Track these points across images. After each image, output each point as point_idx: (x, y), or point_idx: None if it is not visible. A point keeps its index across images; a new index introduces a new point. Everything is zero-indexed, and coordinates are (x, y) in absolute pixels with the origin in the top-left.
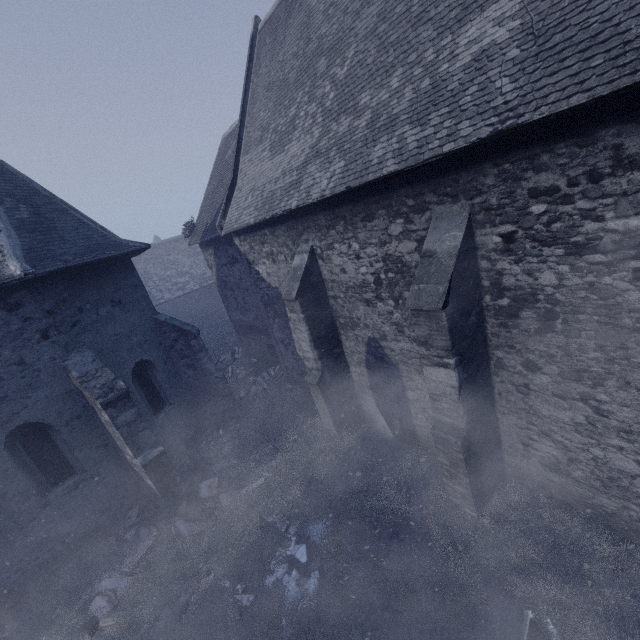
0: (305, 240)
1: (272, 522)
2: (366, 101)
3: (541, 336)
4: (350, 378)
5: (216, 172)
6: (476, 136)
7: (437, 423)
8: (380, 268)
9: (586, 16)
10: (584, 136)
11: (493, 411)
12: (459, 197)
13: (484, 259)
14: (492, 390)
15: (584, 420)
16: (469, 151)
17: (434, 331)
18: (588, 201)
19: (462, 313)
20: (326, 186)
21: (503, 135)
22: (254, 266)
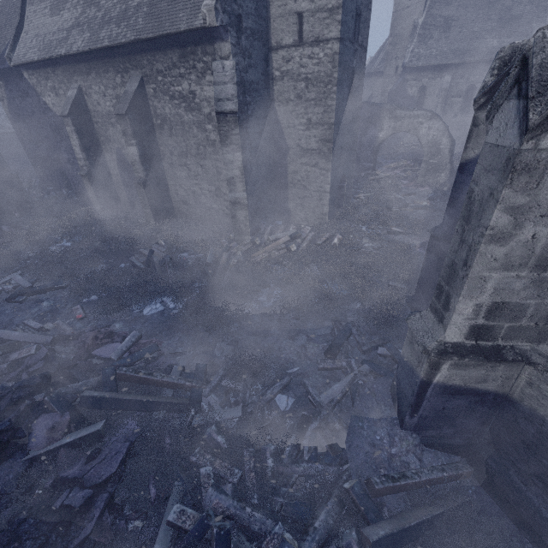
0: (75, 80)
1: (52, 237)
2: (103, 3)
3: (171, 138)
4: (112, 179)
5: (3, 10)
6: (130, 39)
7: (136, 178)
8: (115, 103)
9: (160, 6)
10: (165, 52)
11: (165, 179)
12: (138, 68)
13: (150, 100)
14: (164, 169)
15: (187, 175)
16: (137, 46)
17: (126, 127)
18: (170, 78)
19: (140, 122)
20: (80, 45)
21: (146, 43)
22: (42, 97)
